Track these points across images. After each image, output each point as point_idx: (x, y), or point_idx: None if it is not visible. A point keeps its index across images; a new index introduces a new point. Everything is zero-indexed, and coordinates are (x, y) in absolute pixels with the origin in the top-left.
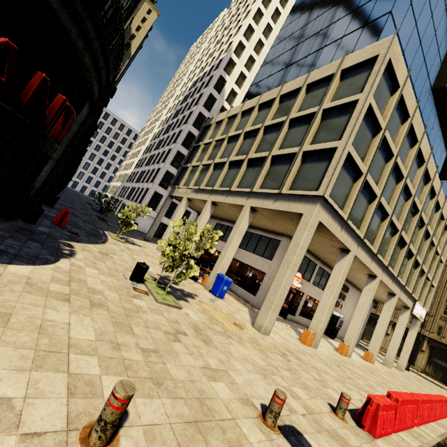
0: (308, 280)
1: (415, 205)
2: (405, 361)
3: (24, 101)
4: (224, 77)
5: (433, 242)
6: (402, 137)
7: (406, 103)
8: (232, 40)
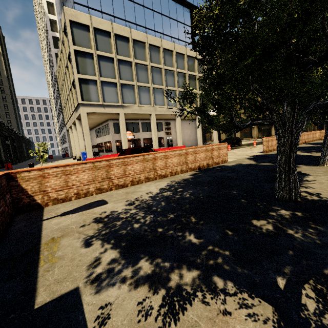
0: (139, 132)
1: (156, 67)
2: (215, 139)
3: None
4: (55, 35)
5: (193, 75)
6: (113, 45)
7: (101, 28)
8: (42, 3)
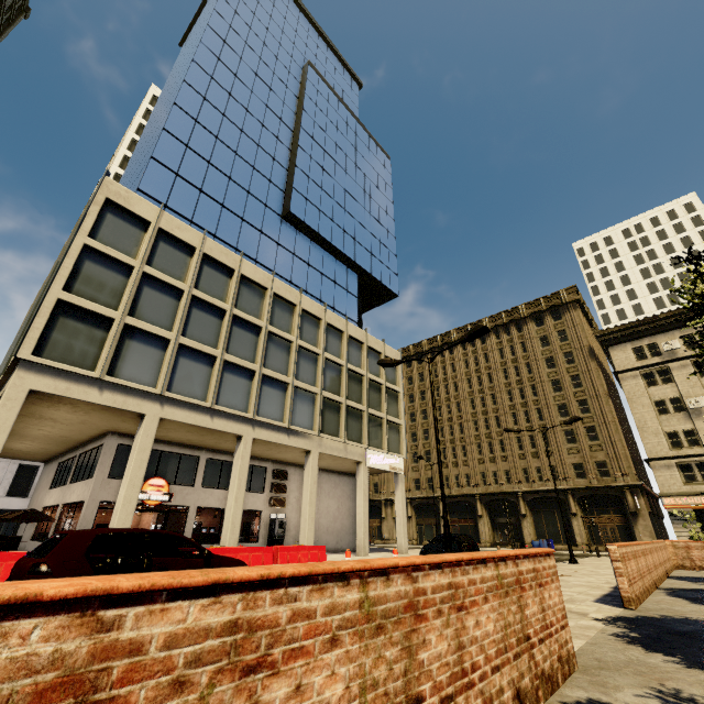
0: (191, 484)
1: (281, 337)
2: (402, 537)
3: None
4: None
5: (357, 372)
6: (192, 270)
7: (176, 235)
8: None
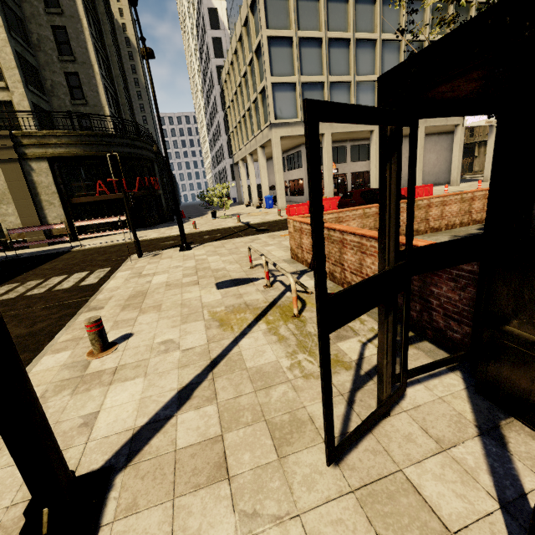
0: (345, 162)
1: (391, 40)
2: (489, 171)
3: (148, 186)
4: (212, 6)
5: None
6: (322, 15)
7: None
8: None
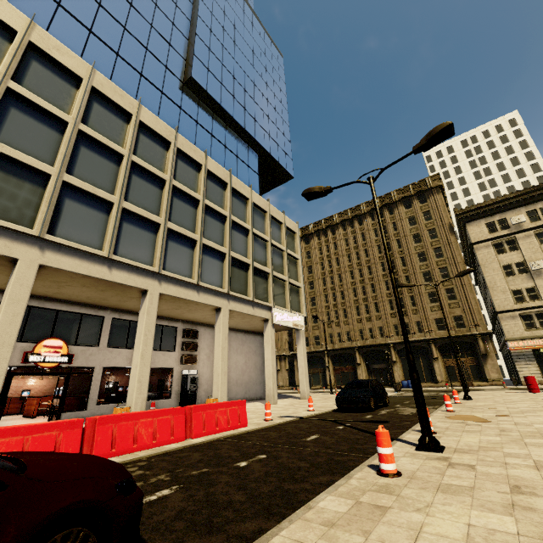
0: (95, 345)
1: (186, 194)
2: (305, 384)
3: None
4: None
5: (261, 237)
6: (78, 101)
7: (55, 57)
8: None
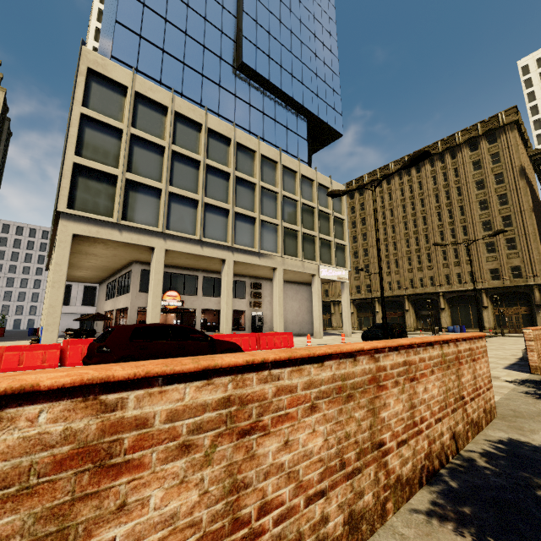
0: (195, 294)
1: (246, 180)
2: (347, 325)
3: None
4: None
5: (309, 205)
6: (168, 128)
7: (150, 97)
8: None
